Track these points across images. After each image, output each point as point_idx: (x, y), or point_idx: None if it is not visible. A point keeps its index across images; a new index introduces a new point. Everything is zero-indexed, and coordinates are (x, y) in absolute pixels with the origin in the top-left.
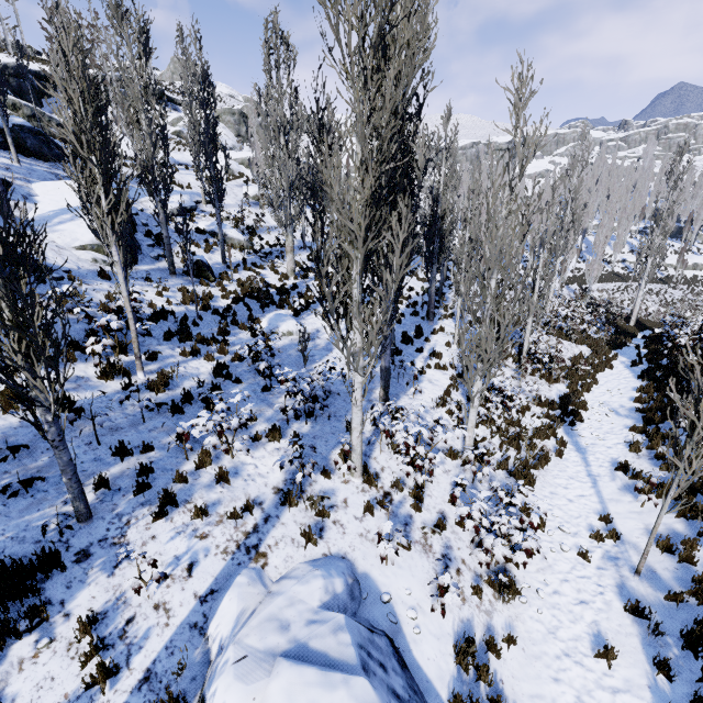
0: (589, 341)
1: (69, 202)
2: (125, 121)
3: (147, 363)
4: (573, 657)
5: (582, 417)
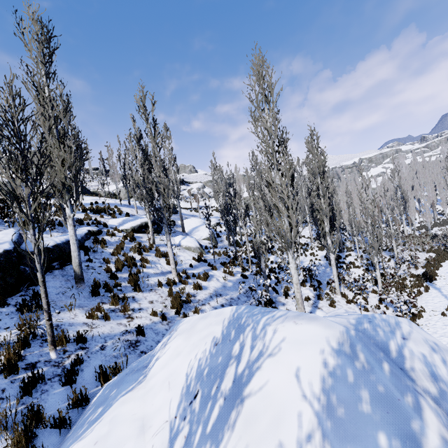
0: (433, 250)
1: (193, 225)
2: (216, 196)
3: (249, 269)
4: (444, 336)
5: (435, 278)
